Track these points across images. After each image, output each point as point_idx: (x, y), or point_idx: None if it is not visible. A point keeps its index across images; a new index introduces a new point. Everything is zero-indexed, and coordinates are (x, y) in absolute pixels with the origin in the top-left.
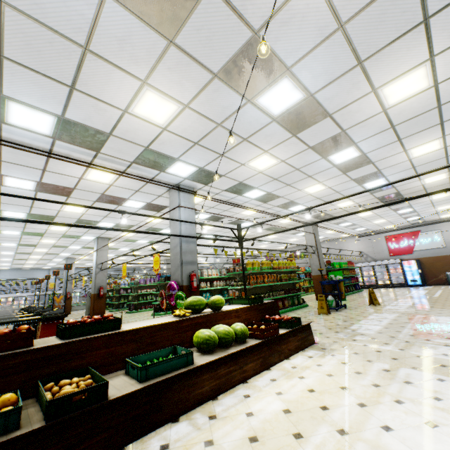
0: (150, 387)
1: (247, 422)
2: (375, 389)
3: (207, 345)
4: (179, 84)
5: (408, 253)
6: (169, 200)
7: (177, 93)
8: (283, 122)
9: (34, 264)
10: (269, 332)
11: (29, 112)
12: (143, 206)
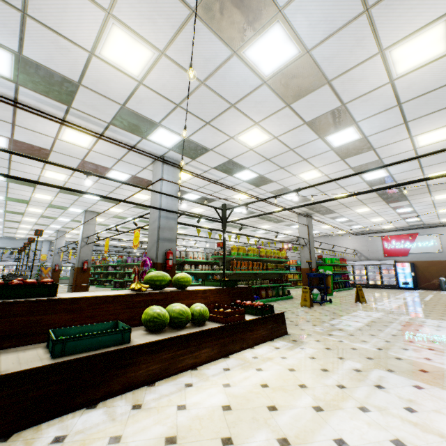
0: (63, 364)
1: (174, 417)
2: (338, 391)
3: (153, 323)
4: (151, 20)
5: (403, 255)
6: (153, 173)
7: (150, 34)
8: (275, 86)
9: (25, 234)
10: (233, 316)
11: None
12: (128, 179)
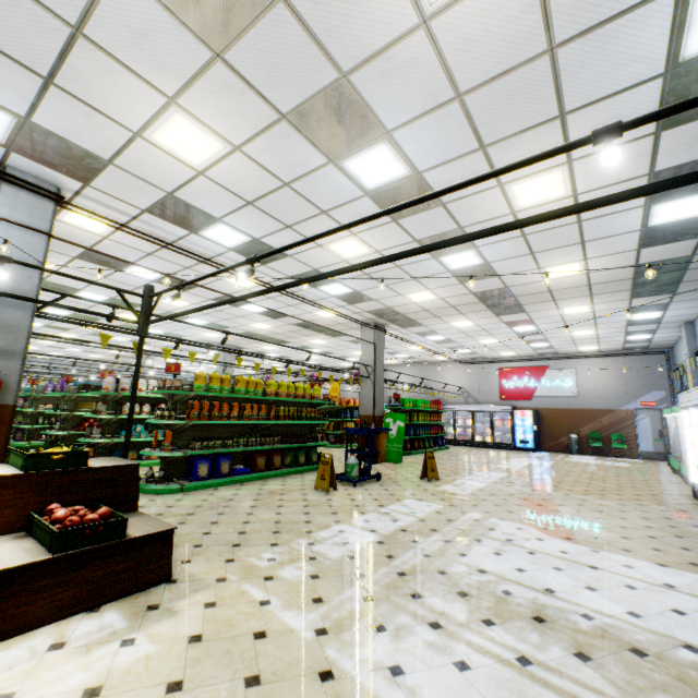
0: None
1: None
2: None
3: None
4: None
5: (526, 399)
6: None
7: None
8: None
9: None
10: None
11: None
12: None
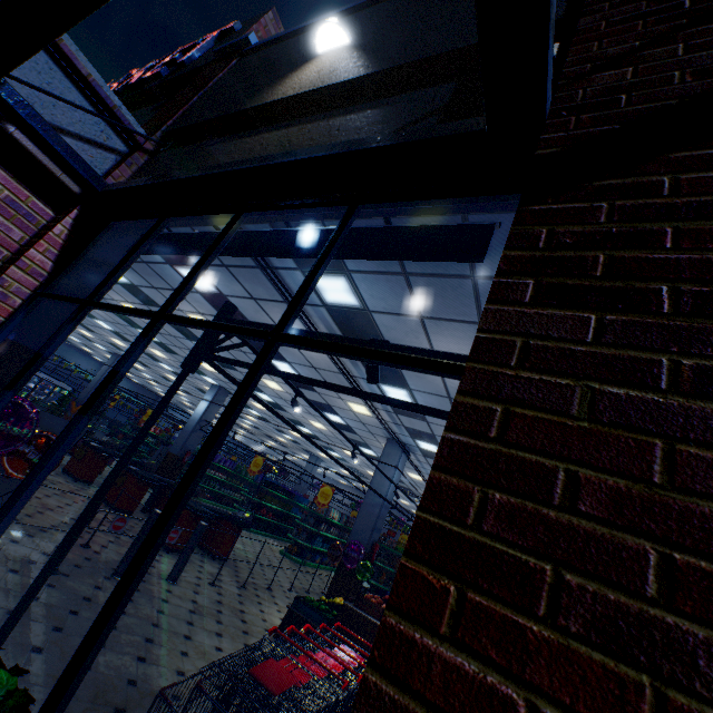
0: None
1: None
2: None
3: None
4: None
5: None
6: (385, 450)
7: None
8: None
9: None
10: None
11: (404, 394)
12: (339, 422)
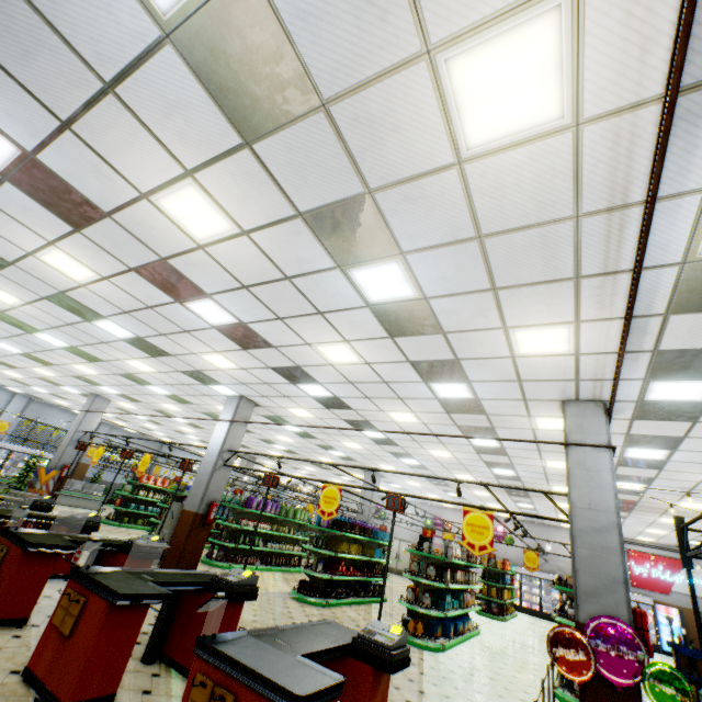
0: None
1: None
2: None
3: None
4: None
5: (663, 591)
6: (568, 421)
7: None
8: None
9: (8, 376)
10: None
11: None
12: (454, 398)
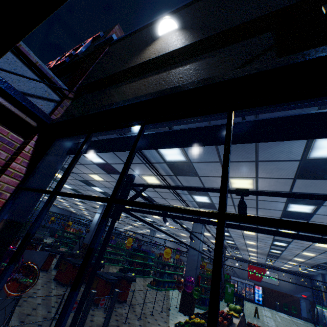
0: None
1: None
2: None
3: None
4: None
5: (258, 281)
6: (193, 225)
7: None
8: None
9: None
10: None
11: (206, 199)
12: None
